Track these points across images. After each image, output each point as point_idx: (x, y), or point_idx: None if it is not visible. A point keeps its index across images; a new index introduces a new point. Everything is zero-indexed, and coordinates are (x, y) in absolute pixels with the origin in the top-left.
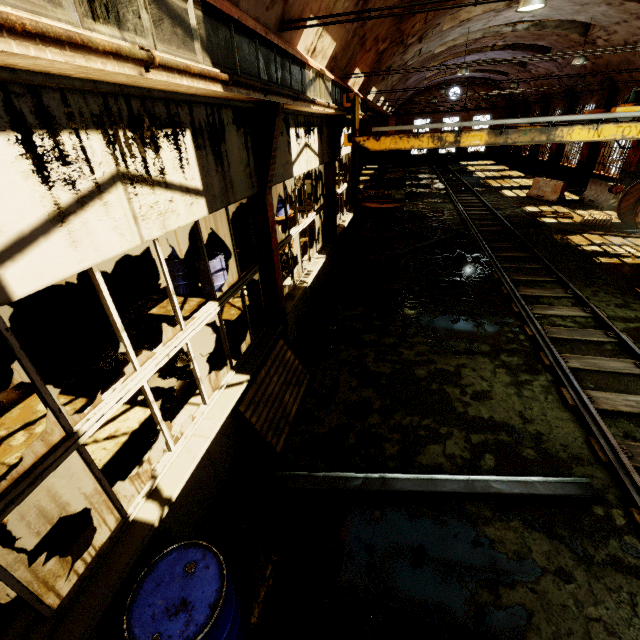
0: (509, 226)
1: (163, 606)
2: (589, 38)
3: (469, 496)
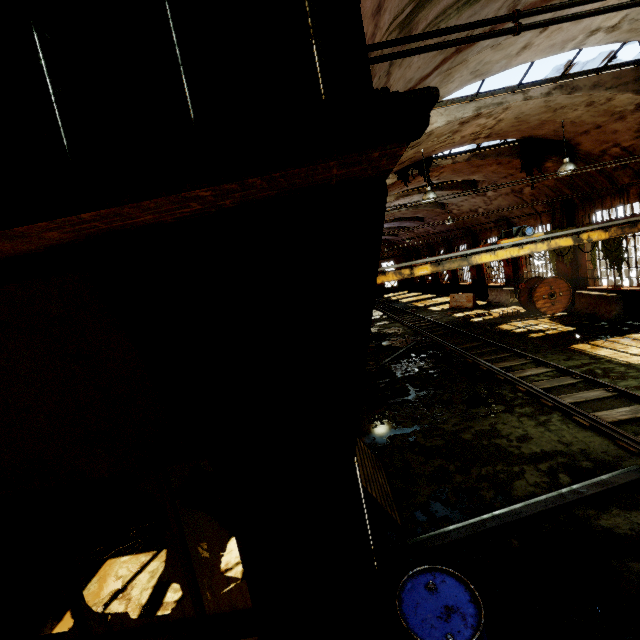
0: (453, 328)
1: (434, 617)
2: (447, 210)
3: (571, 504)
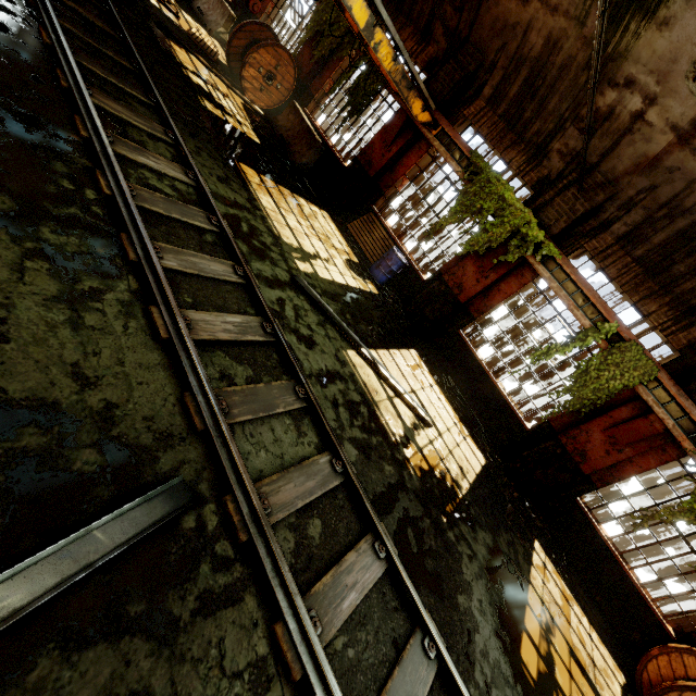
0: None
1: None
2: None
3: None
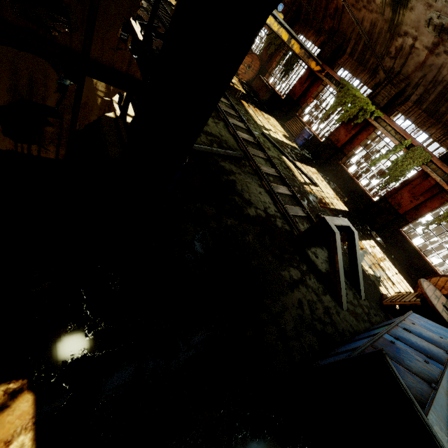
0: None
1: None
2: None
3: (214, 154)
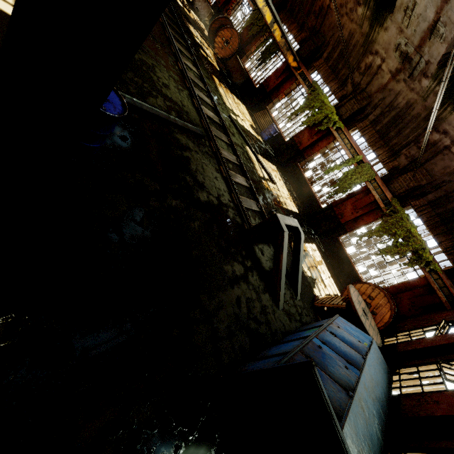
0: None
1: None
2: None
3: (171, 123)
